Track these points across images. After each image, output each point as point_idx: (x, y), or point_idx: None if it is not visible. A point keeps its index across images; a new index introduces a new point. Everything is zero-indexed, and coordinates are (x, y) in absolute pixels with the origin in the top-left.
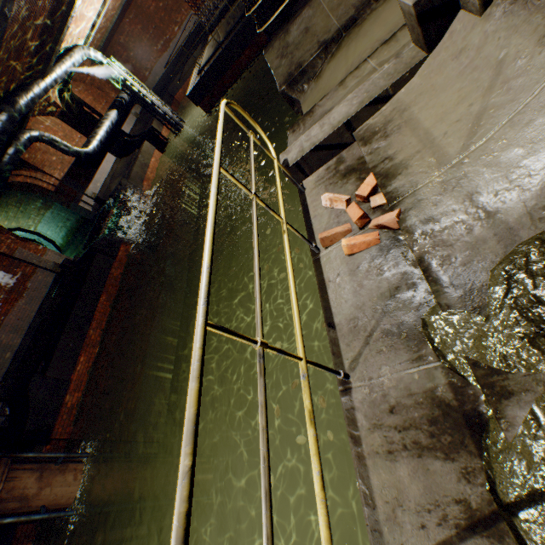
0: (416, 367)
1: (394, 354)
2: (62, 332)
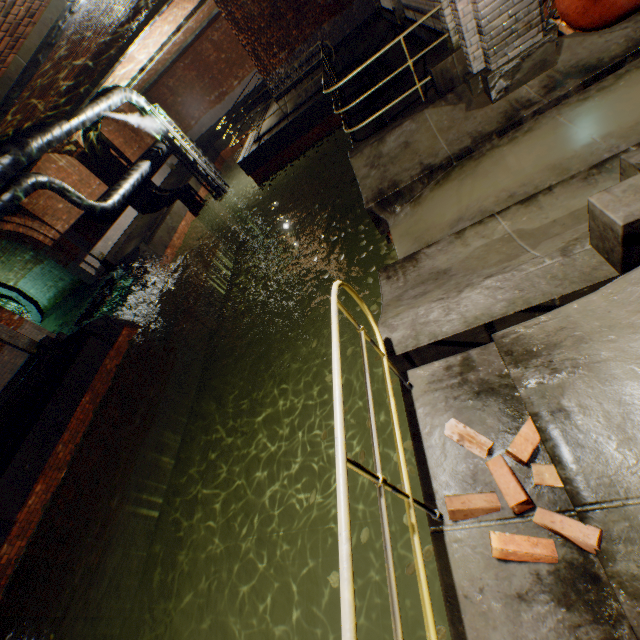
0: None
1: None
2: (19, 446)
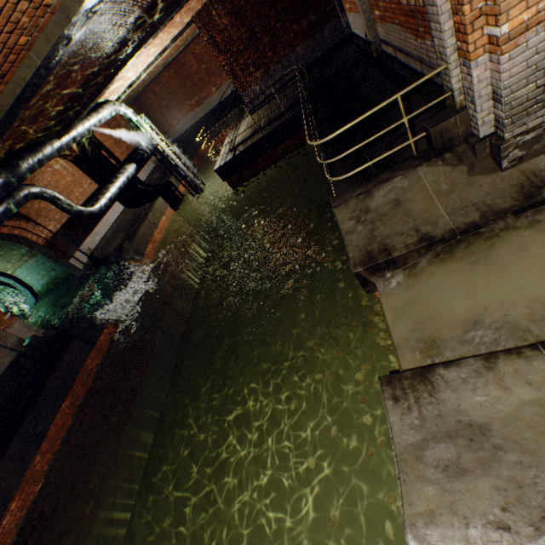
0: None
1: None
2: None
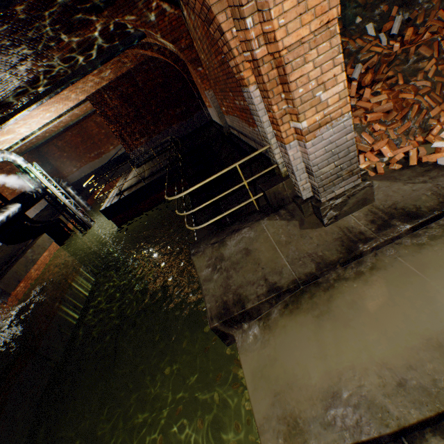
0: None
1: None
2: None
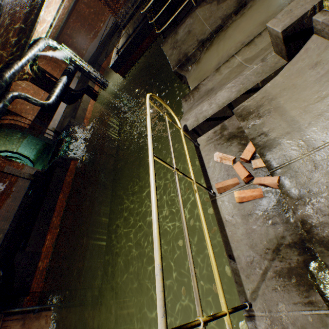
0: (309, 310)
1: (288, 294)
2: (35, 220)
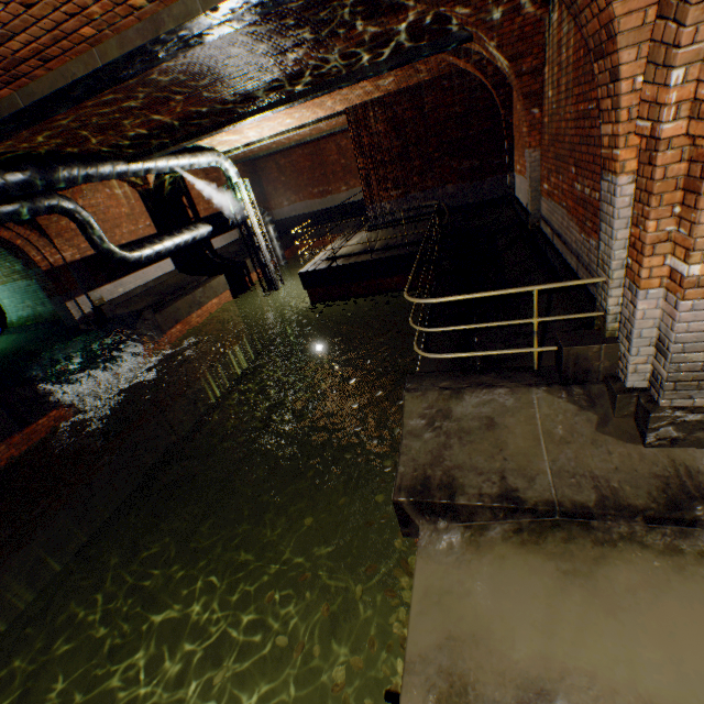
0: None
1: None
2: None
